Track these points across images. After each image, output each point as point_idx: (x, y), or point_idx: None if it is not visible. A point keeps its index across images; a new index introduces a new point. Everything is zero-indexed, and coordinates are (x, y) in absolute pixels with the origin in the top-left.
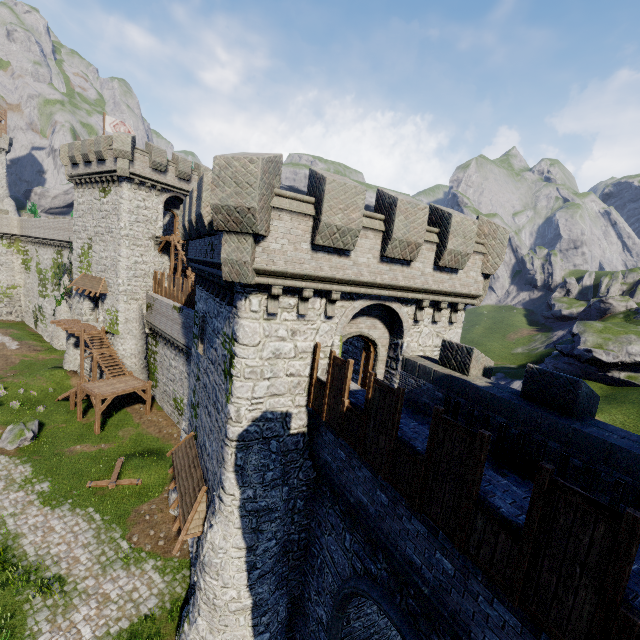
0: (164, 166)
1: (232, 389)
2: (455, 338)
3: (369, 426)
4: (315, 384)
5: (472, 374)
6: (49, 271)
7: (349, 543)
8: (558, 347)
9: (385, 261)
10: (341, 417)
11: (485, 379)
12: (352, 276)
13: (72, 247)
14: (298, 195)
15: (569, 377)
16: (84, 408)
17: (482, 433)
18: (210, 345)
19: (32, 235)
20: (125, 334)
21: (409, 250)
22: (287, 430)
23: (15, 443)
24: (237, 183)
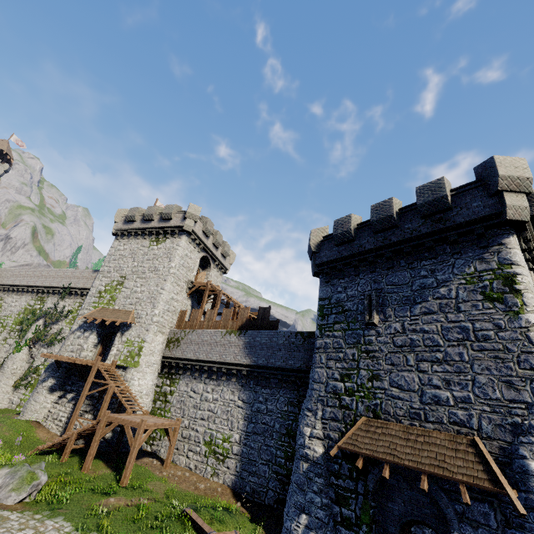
0: (210, 233)
1: (524, 300)
2: None
3: None
4: None
5: None
6: (12, 318)
7: None
8: None
9: None
10: None
11: None
12: None
13: (67, 292)
14: None
15: None
16: (80, 460)
17: None
18: (413, 303)
19: (7, 283)
20: (145, 367)
21: None
22: None
23: (24, 490)
24: (515, 167)
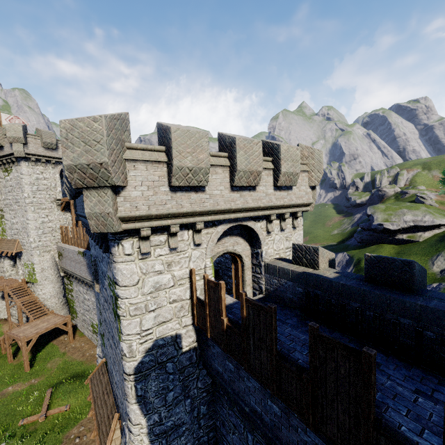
0: (54, 144)
1: (121, 328)
2: (299, 238)
3: (249, 342)
4: (196, 305)
5: (321, 268)
6: None
7: (252, 442)
8: (360, 225)
9: (235, 190)
10: (223, 335)
11: (332, 270)
12: (210, 207)
13: None
14: (149, 146)
15: (403, 260)
16: (15, 350)
17: (367, 352)
18: (102, 285)
19: None
20: (43, 281)
21: (253, 178)
22: (179, 350)
23: None
24: (85, 142)
